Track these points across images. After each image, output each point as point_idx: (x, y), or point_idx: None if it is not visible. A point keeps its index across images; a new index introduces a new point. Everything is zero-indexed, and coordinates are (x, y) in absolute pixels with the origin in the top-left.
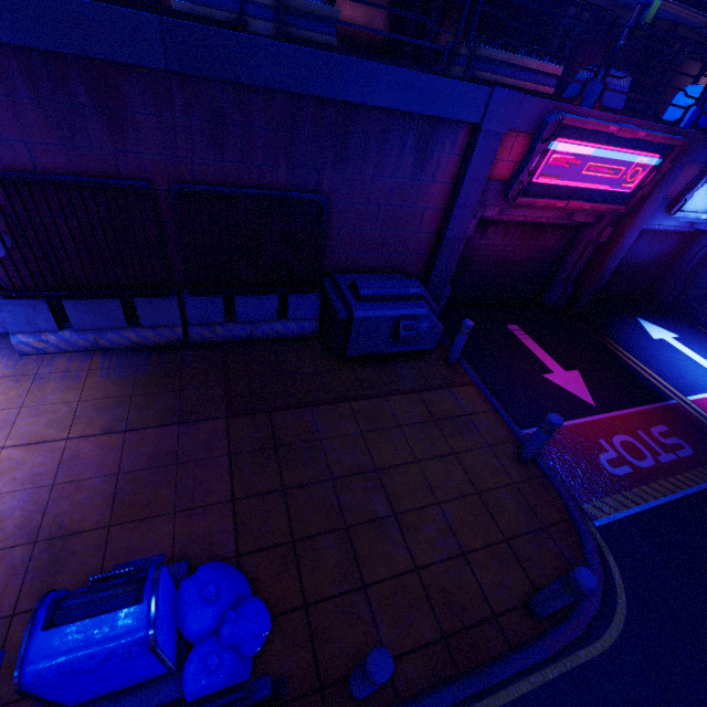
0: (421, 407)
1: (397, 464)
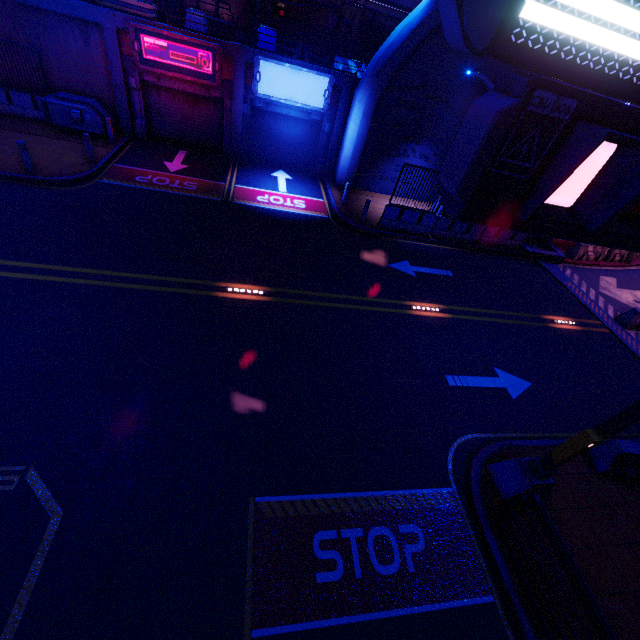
0: (72, 145)
1: (34, 148)
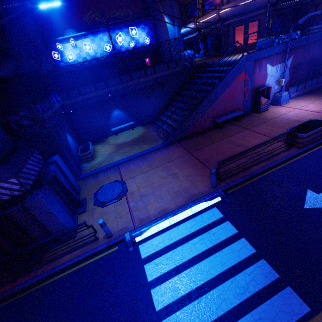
0: None
1: None
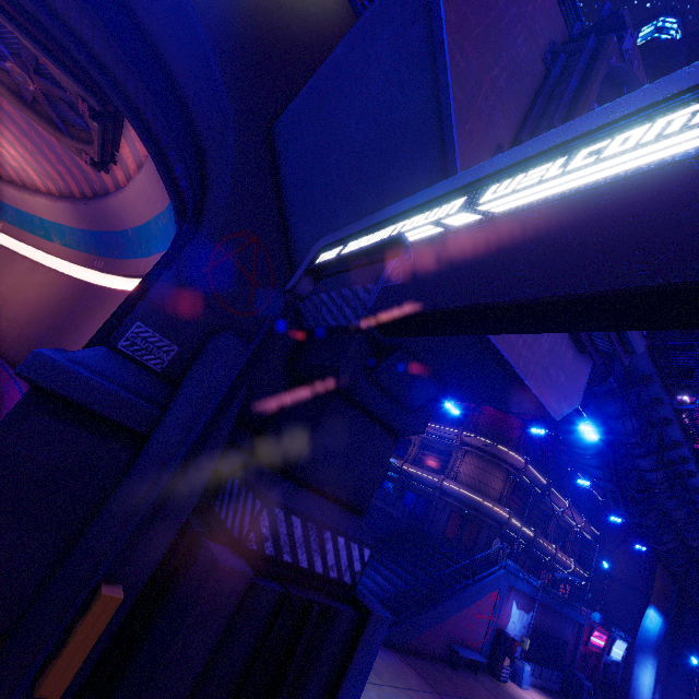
0: None
1: None
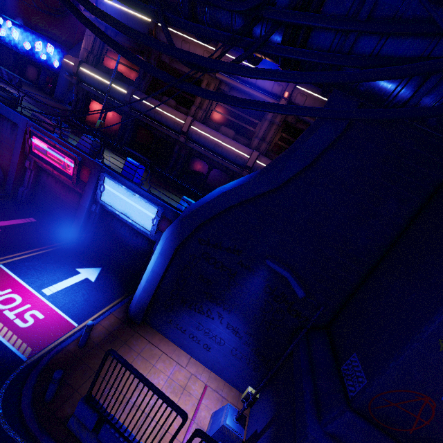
0: None
1: None
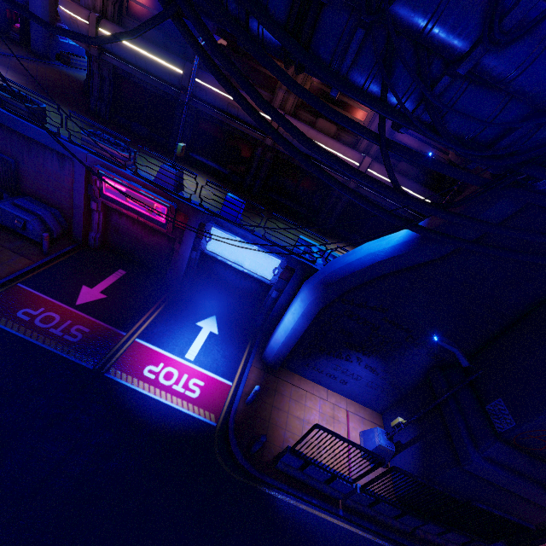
0: None
1: None
